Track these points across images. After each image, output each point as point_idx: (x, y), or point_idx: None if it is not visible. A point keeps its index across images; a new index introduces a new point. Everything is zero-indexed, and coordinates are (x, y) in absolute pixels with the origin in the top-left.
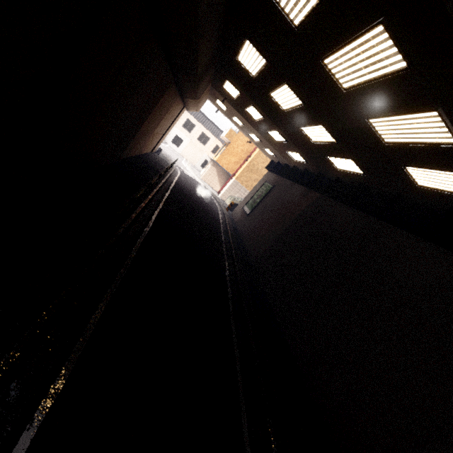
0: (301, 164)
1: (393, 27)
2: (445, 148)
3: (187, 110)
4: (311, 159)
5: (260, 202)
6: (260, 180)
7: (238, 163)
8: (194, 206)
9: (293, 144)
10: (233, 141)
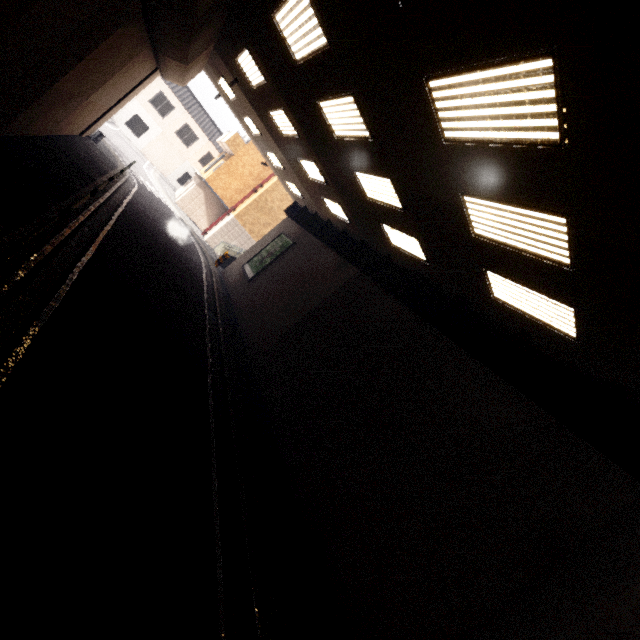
0: (339, 221)
1: (566, 69)
2: (550, 266)
3: (162, 76)
4: (357, 220)
5: (271, 263)
6: (274, 228)
7: (243, 192)
8: (160, 255)
9: (335, 191)
10: (238, 155)
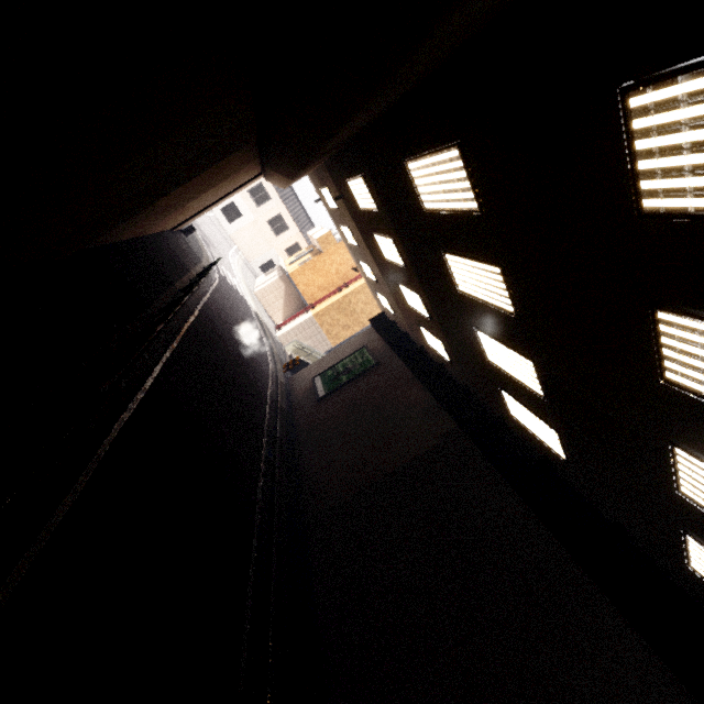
0: (436, 353)
1: None
2: None
3: (265, 179)
4: (464, 366)
5: (347, 383)
6: (354, 338)
7: (326, 289)
8: (224, 372)
9: (440, 329)
10: (327, 253)
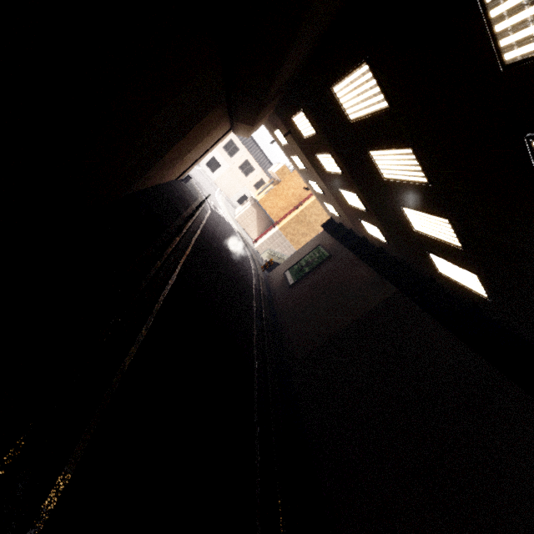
0: (375, 239)
1: None
2: None
3: (234, 133)
4: (397, 243)
5: (309, 272)
6: (311, 240)
7: (286, 209)
8: (222, 269)
9: (375, 217)
10: (284, 181)
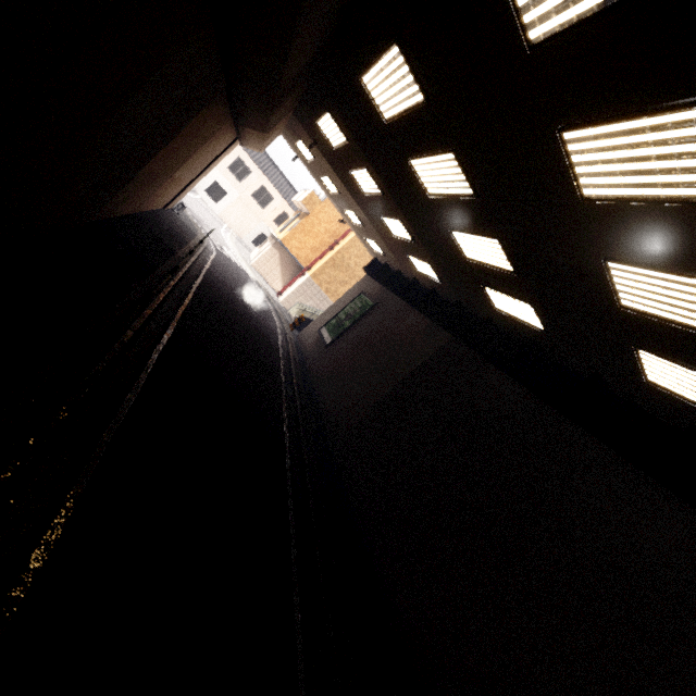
0: (427, 280)
1: None
2: None
3: (241, 145)
4: (451, 280)
5: (350, 327)
6: (352, 288)
7: (318, 250)
8: (236, 325)
9: (424, 249)
10: (313, 213)
